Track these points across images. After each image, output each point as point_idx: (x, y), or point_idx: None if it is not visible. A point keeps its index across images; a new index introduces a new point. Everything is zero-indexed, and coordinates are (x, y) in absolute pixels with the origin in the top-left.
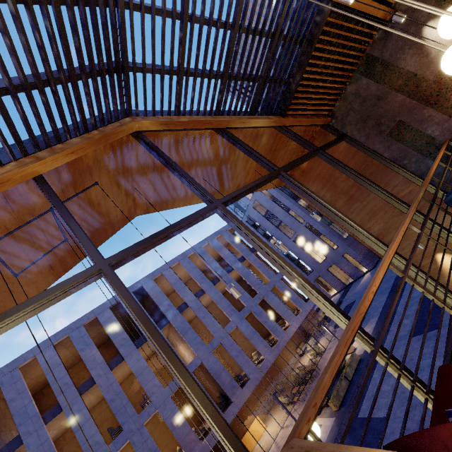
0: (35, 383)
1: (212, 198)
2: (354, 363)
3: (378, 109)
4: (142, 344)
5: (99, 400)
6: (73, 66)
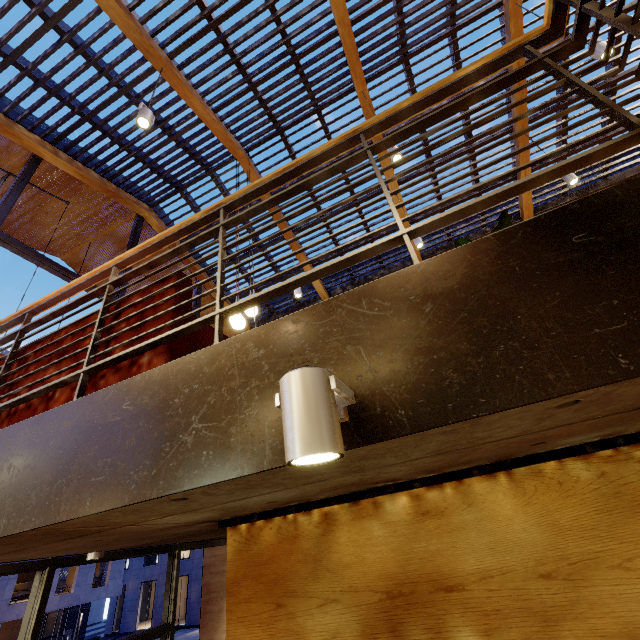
0: None
1: (122, 295)
2: None
3: None
4: None
5: None
6: (147, 157)
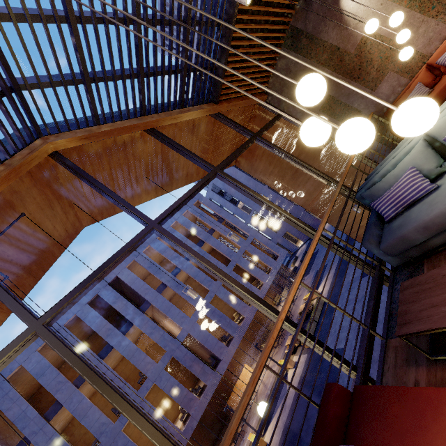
0: (29, 386)
1: (146, 219)
2: (320, 306)
3: None
4: (128, 330)
5: None
6: None
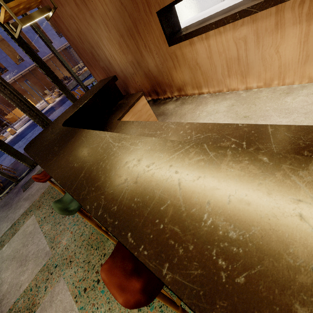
0: None
1: None
2: (86, 74)
3: None
4: None
5: None
6: None
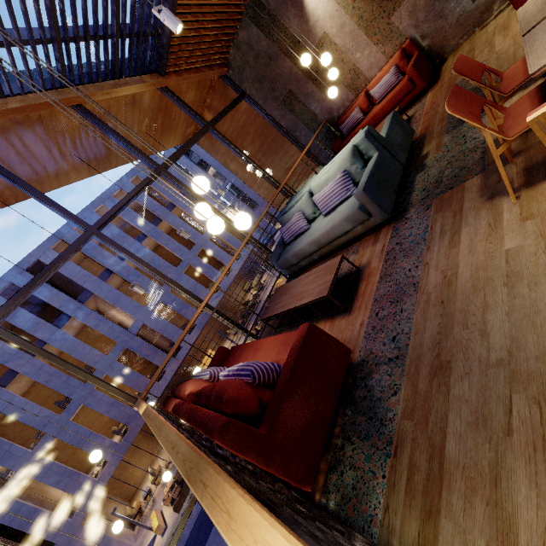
0: None
1: (84, 225)
2: None
3: (271, 70)
4: (64, 323)
5: (31, 384)
6: None
